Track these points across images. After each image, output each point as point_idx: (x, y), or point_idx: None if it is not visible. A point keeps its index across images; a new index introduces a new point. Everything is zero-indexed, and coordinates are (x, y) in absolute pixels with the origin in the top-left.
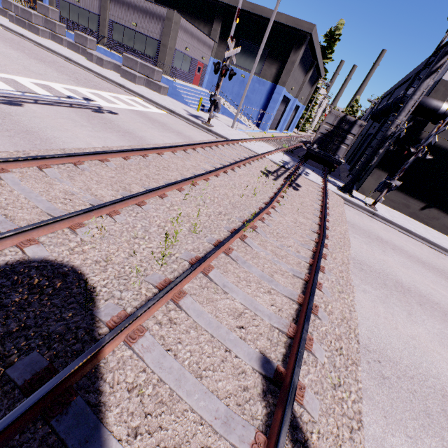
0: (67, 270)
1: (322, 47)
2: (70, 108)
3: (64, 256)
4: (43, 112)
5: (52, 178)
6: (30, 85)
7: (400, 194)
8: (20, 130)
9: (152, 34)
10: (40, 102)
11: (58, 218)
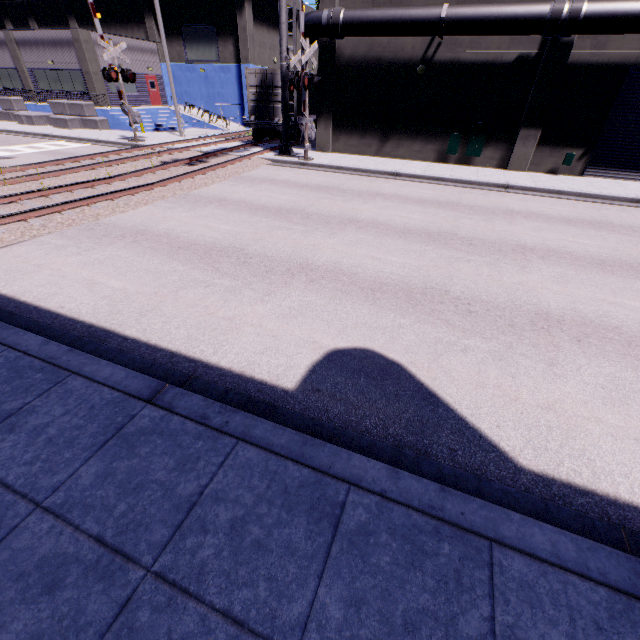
0: None
1: None
2: None
3: None
4: None
5: None
6: None
7: (355, 135)
8: None
9: (71, 66)
10: None
11: None
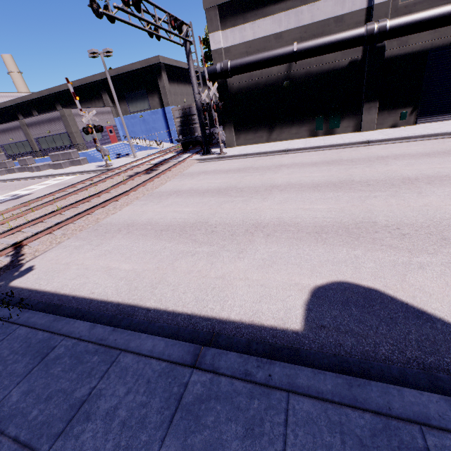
0: None
1: (205, 54)
2: None
3: None
4: None
5: None
6: None
7: (250, 132)
8: None
9: (61, 131)
10: None
11: None
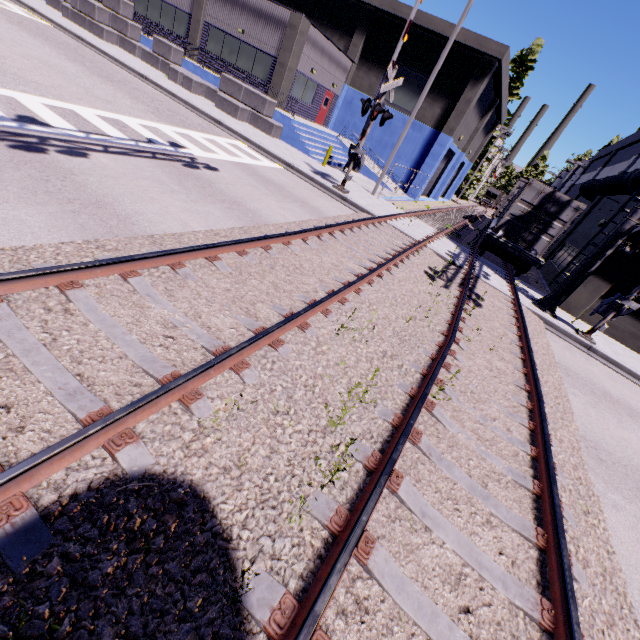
0: (183, 493)
1: None
2: (153, 161)
3: (176, 462)
4: (116, 167)
5: (142, 294)
6: (96, 120)
7: (626, 317)
8: (88, 200)
9: (265, 47)
10: (111, 150)
11: (166, 387)
